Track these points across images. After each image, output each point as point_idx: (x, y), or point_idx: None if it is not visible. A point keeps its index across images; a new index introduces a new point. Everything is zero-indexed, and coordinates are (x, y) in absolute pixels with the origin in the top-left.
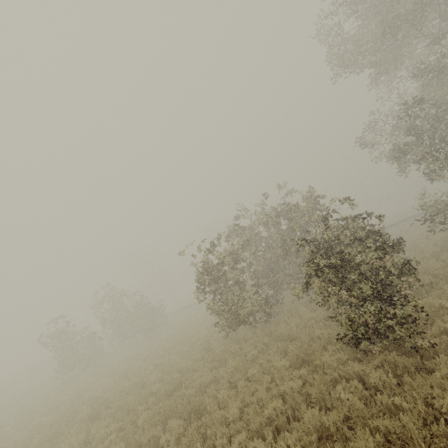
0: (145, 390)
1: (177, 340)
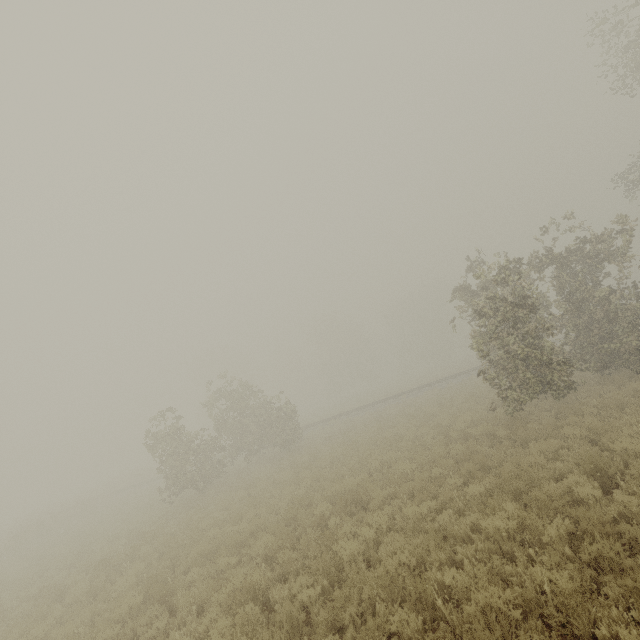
0: (422, 475)
1: (370, 443)
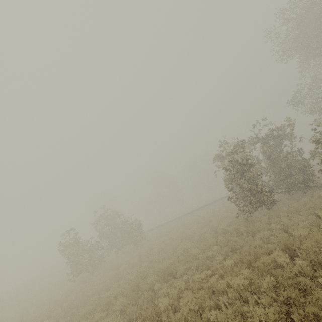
0: (203, 256)
1: (178, 238)
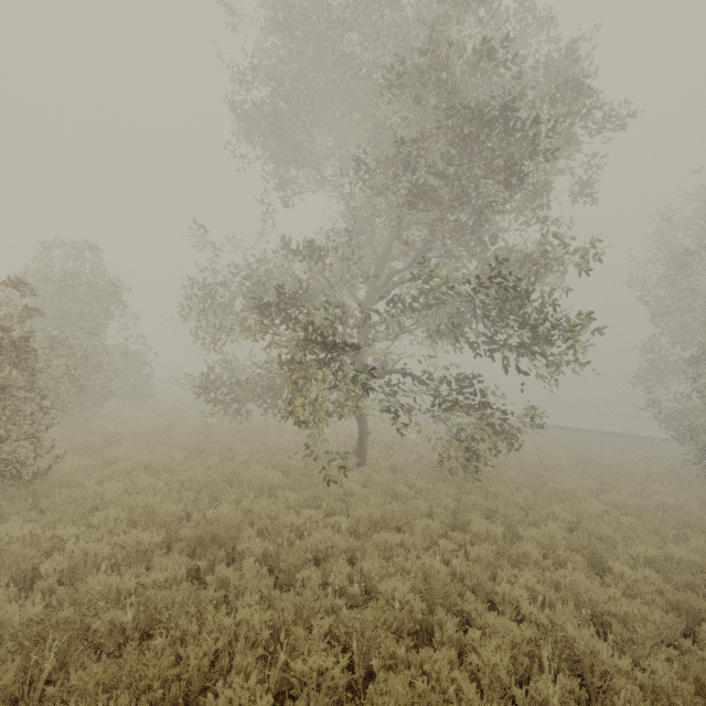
0: None
1: None
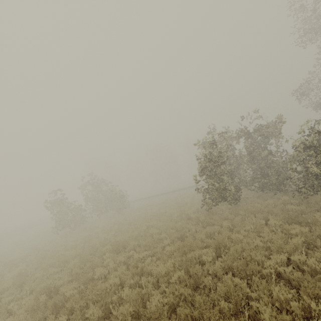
0: (155, 237)
1: (151, 214)
